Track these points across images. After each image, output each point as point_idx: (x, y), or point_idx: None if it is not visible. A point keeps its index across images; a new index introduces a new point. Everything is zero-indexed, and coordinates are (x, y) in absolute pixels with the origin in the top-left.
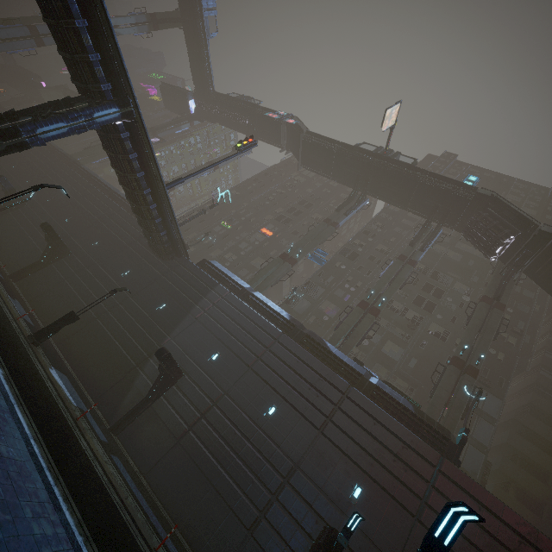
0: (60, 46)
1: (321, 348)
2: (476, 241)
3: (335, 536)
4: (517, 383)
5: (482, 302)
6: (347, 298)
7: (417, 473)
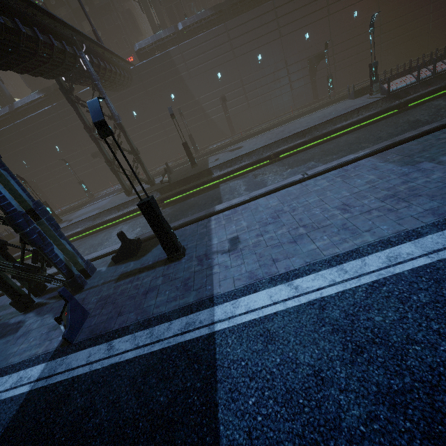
0: (44, 72)
1: (242, 2)
2: None
3: (321, 55)
4: None
5: None
6: None
7: None
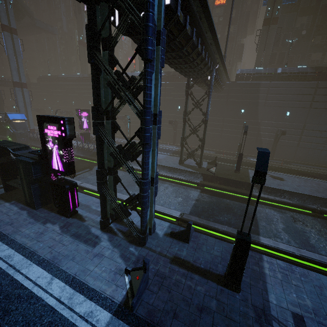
0: (188, 74)
1: None
2: None
3: None
4: None
5: None
6: (314, 2)
7: None
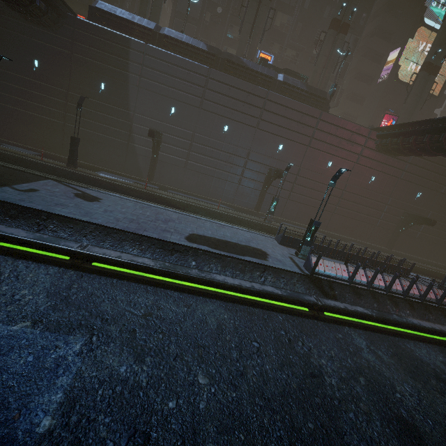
0: None
1: (240, 67)
2: None
3: (280, 172)
4: (375, 4)
5: None
6: None
7: (308, 126)
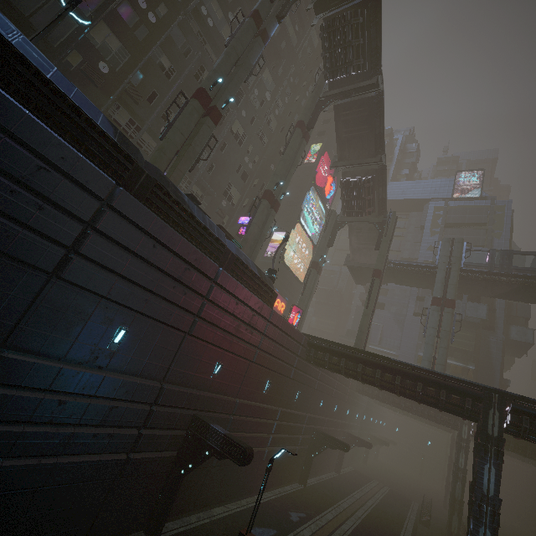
0: None
1: (179, 208)
2: (332, 49)
3: (249, 455)
4: None
5: (300, 129)
6: (141, 35)
7: (257, 331)
